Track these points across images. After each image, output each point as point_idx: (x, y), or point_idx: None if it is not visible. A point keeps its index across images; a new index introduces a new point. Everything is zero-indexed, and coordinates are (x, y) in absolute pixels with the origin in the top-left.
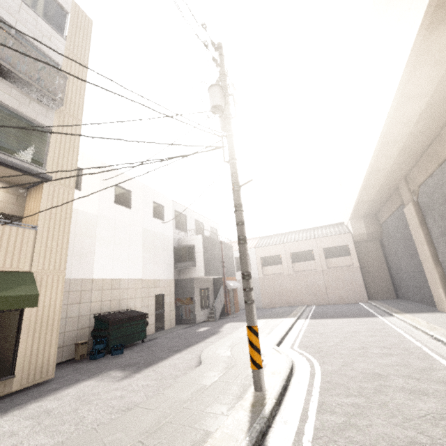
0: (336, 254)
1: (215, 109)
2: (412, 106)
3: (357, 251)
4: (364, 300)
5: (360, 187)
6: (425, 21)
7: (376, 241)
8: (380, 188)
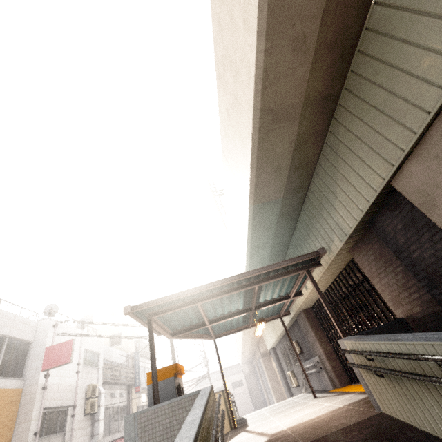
0: (237, 385)
1: (205, 365)
2: (246, 352)
3: (246, 382)
4: (252, 411)
5: (241, 359)
6: (242, 350)
7: (253, 374)
8: (247, 358)
